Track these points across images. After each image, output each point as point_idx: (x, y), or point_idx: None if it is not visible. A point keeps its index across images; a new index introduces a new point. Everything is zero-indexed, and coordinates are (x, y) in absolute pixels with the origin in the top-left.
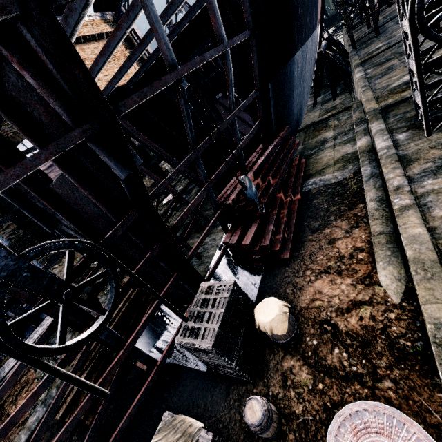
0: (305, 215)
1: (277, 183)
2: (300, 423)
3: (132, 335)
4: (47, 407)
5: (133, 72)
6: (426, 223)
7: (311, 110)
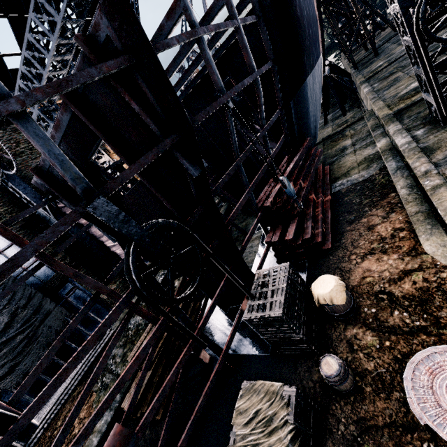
0: (339, 211)
1: (308, 185)
2: (374, 377)
3: (203, 318)
4: (114, 410)
5: None
6: None
7: (323, 127)
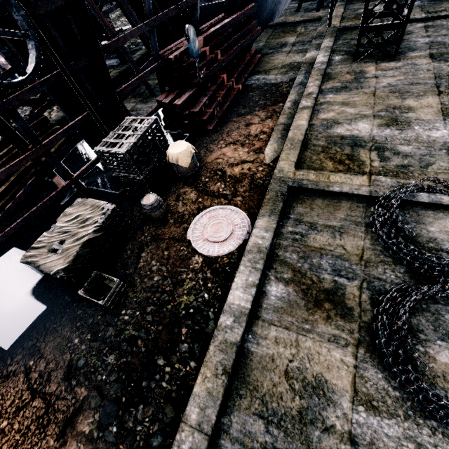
0: (238, 103)
1: (224, 61)
2: (179, 215)
3: (51, 137)
4: None
5: None
6: (311, 121)
7: (293, 13)
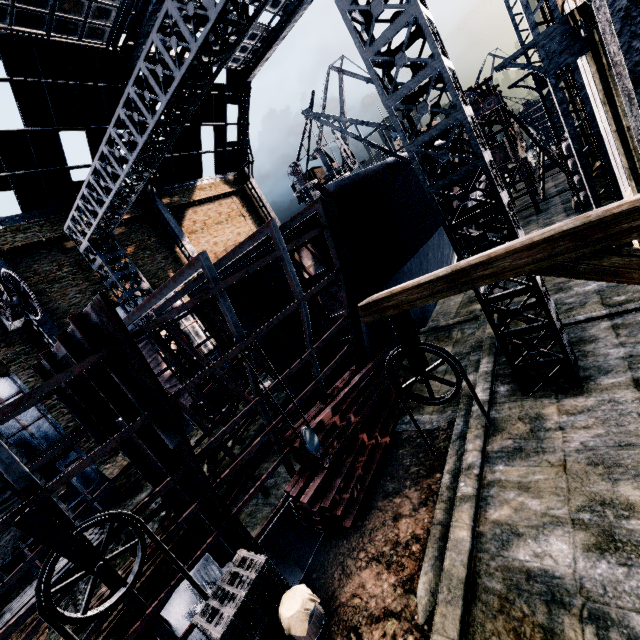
0: (385, 469)
1: (358, 422)
2: None
3: (155, 603)
4: None
5: (247, 230)
6: (477, 525)
7: None
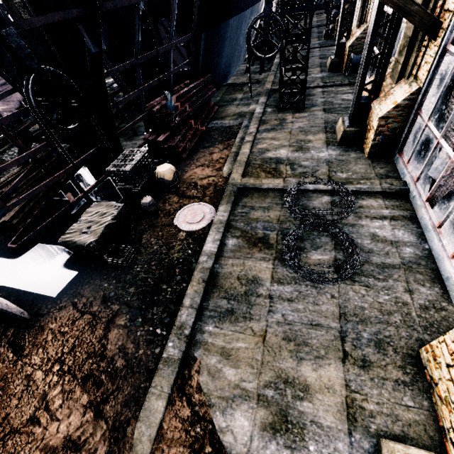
0: (203, 139)
1: (191, 111)
2: (167, 211)
3: (75, 162)
4: None
5: None
6: (252, 150)
7: (243, 74)
